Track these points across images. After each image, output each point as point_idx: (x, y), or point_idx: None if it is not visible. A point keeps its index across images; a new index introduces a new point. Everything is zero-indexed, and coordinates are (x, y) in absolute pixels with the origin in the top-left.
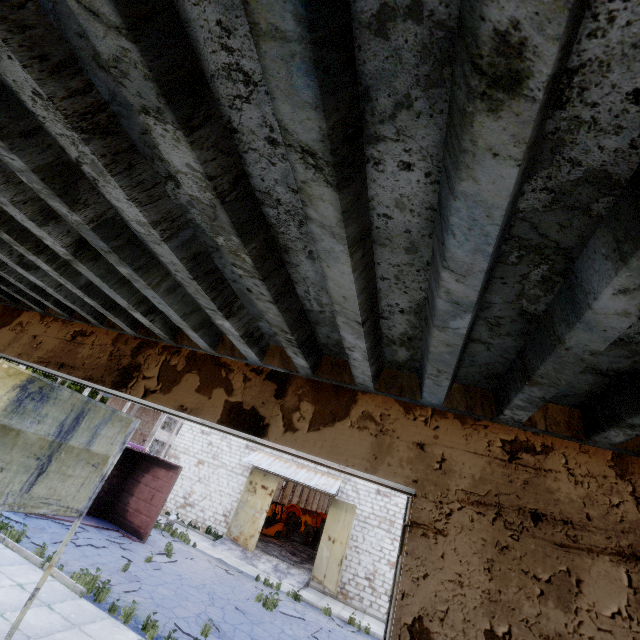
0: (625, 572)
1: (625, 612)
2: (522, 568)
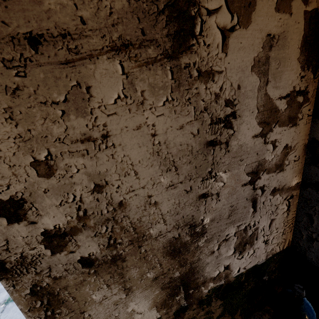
0: (119, 63)
1: (122, 95)
2: (40, 101)
